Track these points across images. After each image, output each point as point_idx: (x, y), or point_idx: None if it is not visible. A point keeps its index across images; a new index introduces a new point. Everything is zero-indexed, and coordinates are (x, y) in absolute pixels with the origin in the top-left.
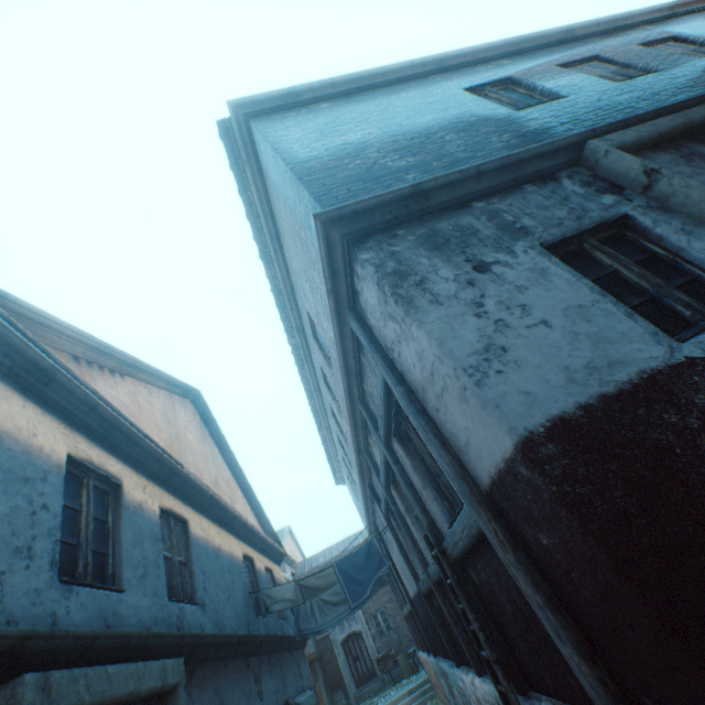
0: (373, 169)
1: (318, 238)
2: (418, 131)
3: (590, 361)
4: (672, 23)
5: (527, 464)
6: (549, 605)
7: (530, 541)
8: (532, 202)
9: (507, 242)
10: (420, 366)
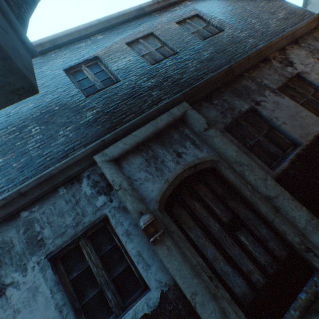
0: None
1: None
2: (17, 123)
3: None
4: None
5: None
6: None
7: None
8: (58, 207)
9: (26, 258)
10: None
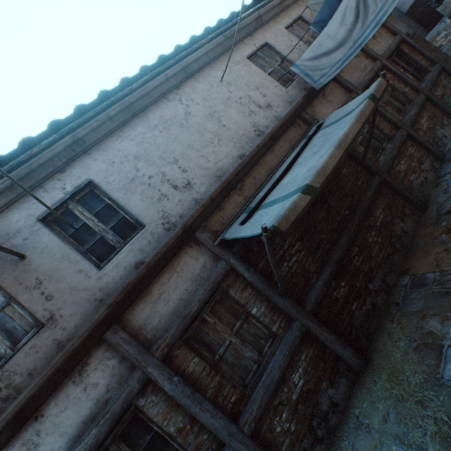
0: None
1: None
2: None
3: None
4: None
5: None
6: (417, 24)
7: (416, 14)
8: None
9: None
10: None
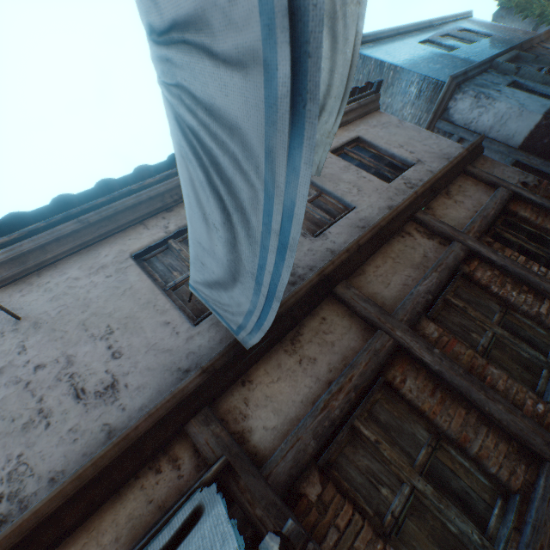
0: (430, 68)
1: (446, 86)
2: (425, 57)
3: (540, 105)
4: (458, 24)
5: (545, 119)
6: (544, 161)
7: (538, 148)
8: (490, 77)
9: (496, 86)
10: (493, 119)
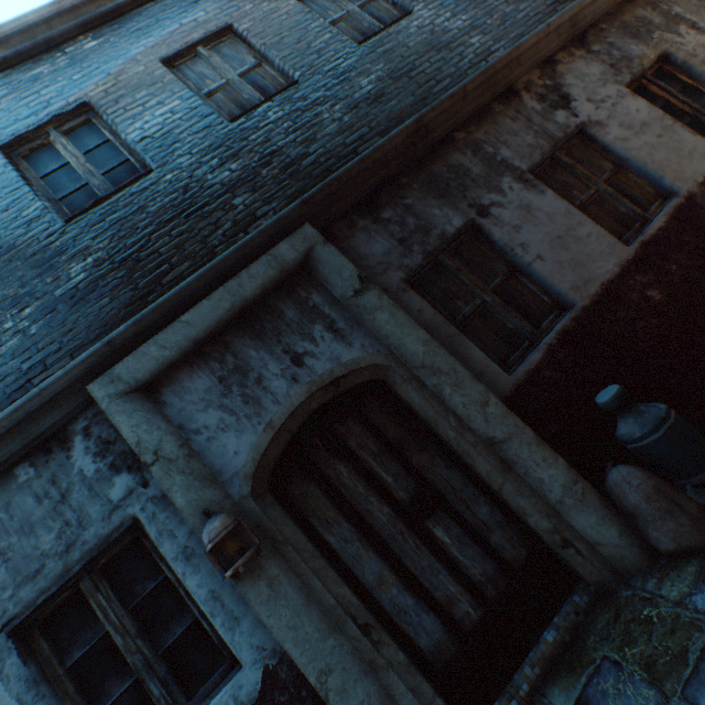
0: None
1: None
2: None
3: None
4: None
5: None
6: None
7: None
8: (18, 514)
9: None
10: None
